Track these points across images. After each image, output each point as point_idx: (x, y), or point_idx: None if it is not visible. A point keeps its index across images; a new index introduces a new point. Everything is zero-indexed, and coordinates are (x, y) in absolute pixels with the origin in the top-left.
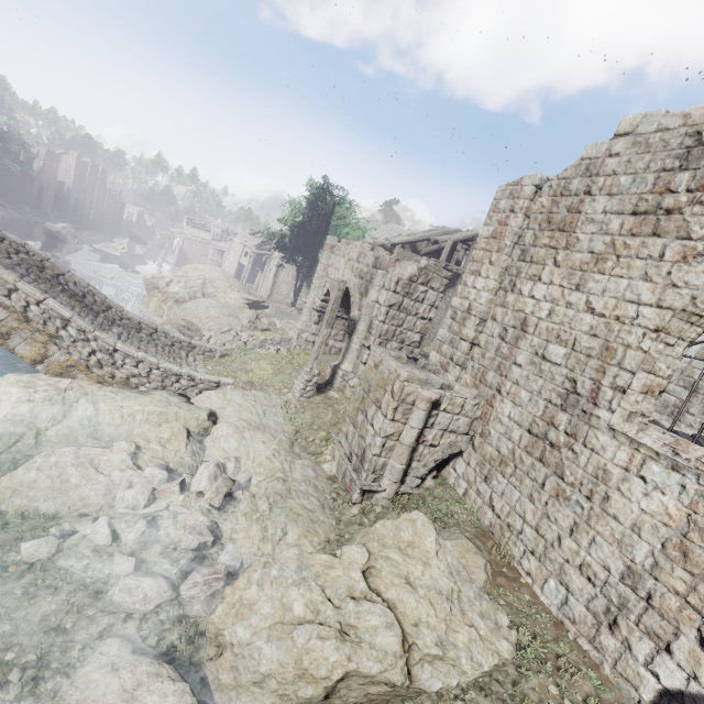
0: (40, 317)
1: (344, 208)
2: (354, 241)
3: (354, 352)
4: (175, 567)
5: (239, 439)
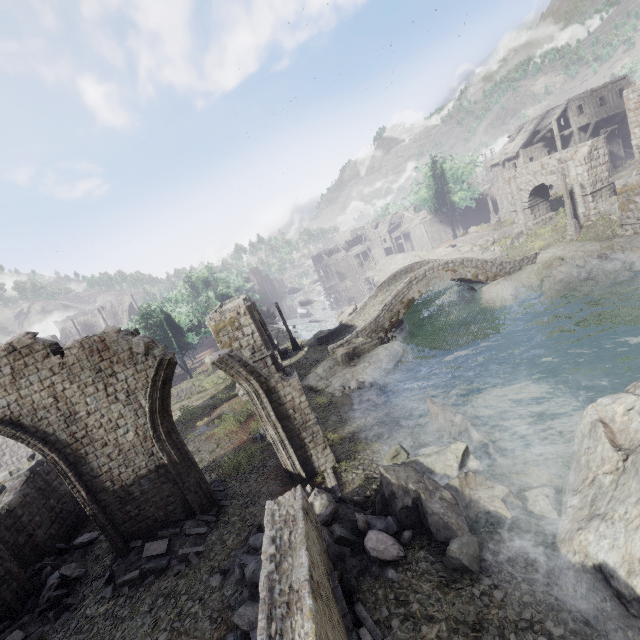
0: (480, 265)
1: (452, 161)
2: (531, 164)
3: (581, 202)
4: (625, 263)
5: (581, 252)
